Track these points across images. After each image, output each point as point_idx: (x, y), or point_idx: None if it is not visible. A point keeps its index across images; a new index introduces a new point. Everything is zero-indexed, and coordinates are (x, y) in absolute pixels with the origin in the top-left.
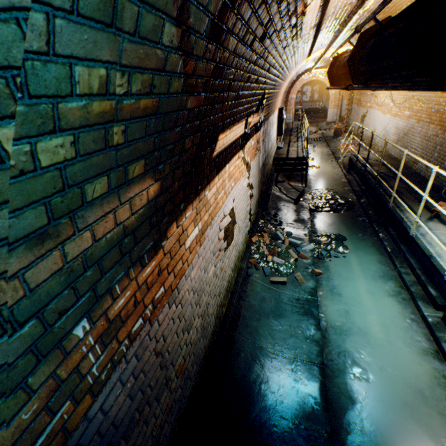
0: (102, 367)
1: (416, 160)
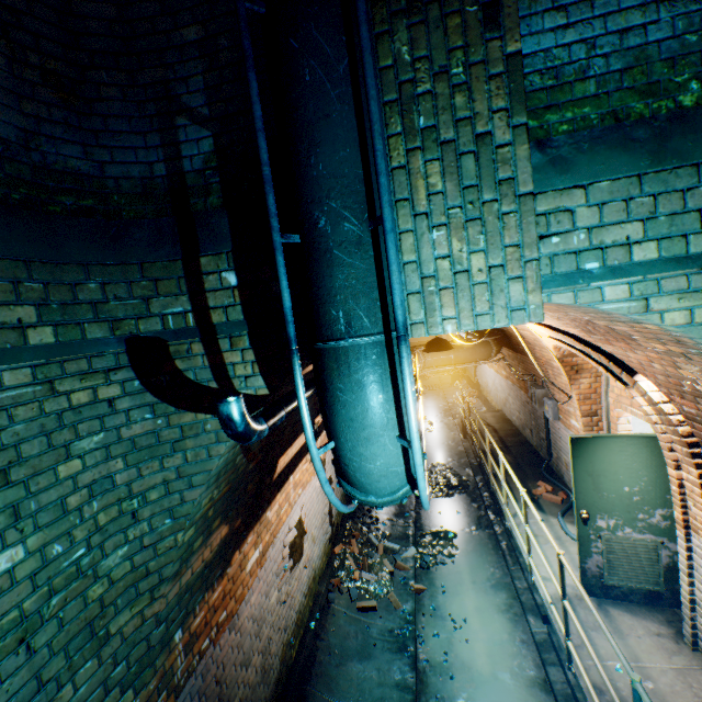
0: (183, 672)
1: (523, 425)
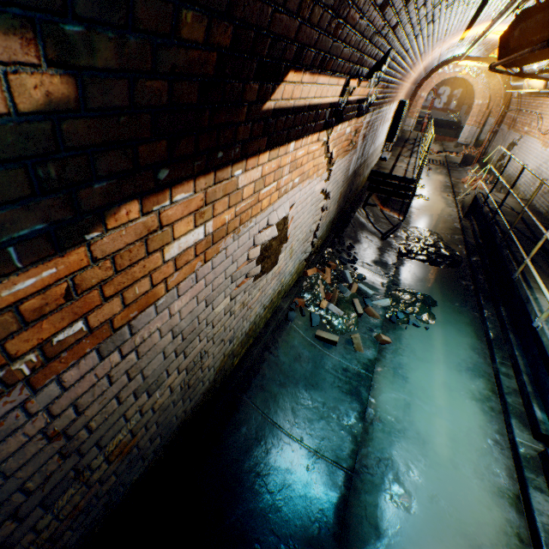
0: None
1: None
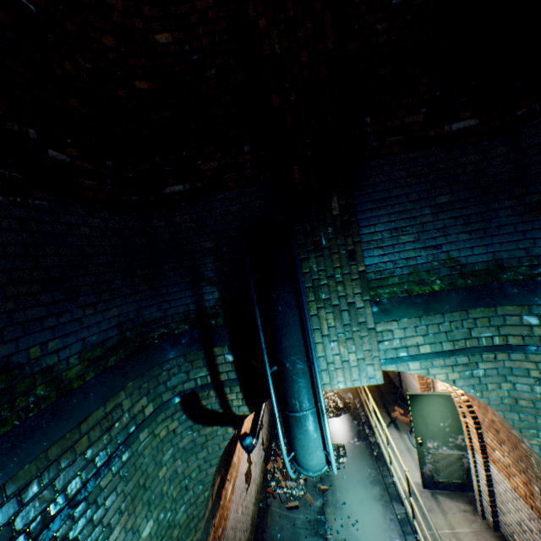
0: None
1: None
